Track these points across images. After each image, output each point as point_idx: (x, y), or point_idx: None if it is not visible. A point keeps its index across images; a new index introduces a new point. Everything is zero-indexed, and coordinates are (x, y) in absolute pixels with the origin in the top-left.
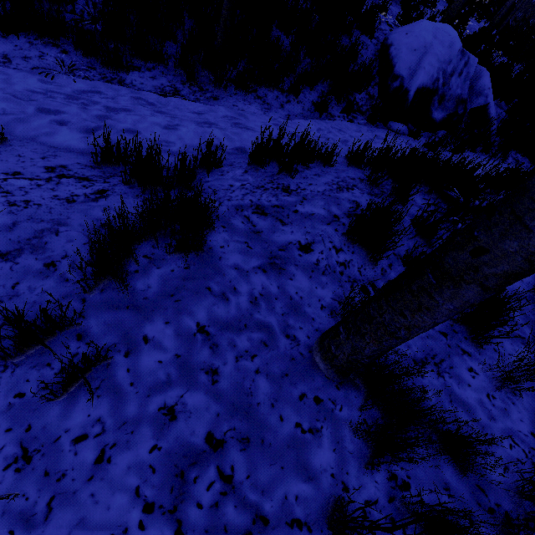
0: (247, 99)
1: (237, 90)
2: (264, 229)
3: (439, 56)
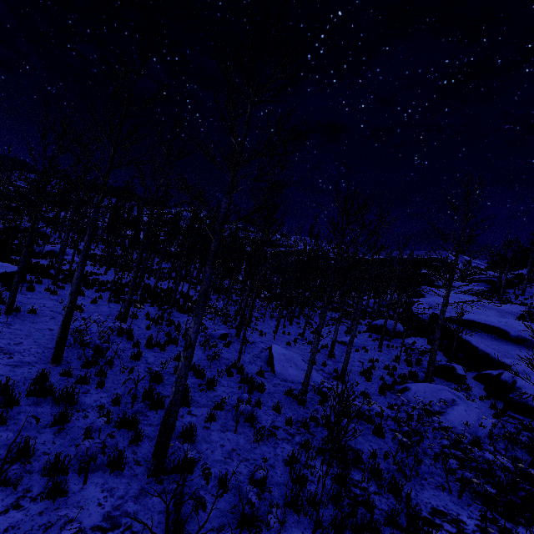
0: None
1: None
2: None
3: (52, 248)
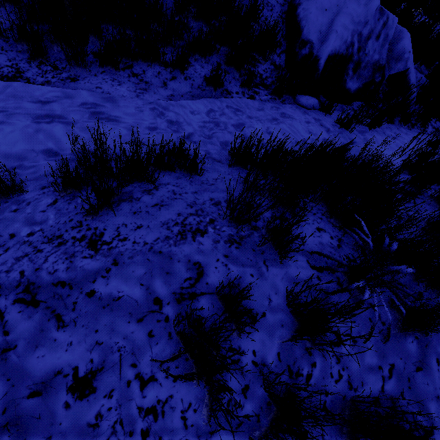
0: (118, 77)
1: (105, 67)
2: (21, 340)
3: (353, 16)
